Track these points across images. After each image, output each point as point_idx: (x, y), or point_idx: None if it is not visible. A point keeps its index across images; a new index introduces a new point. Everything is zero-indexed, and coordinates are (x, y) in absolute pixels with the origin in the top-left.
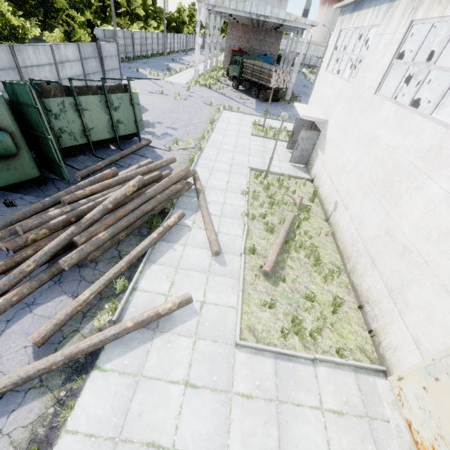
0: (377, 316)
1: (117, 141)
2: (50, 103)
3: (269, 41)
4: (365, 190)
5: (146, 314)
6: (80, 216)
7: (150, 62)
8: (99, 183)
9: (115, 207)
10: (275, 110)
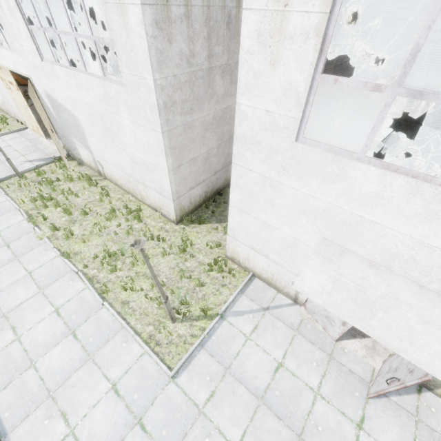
0: (18, 116)
1: None
2: None
3: None
4: None
5: None
6: None
7: None
8: None
9: None
10: None
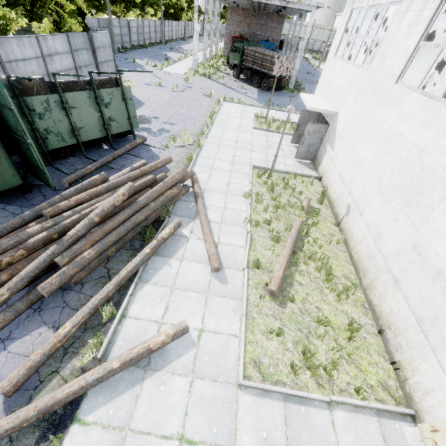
0: (402, 347)
1: (109, 140)
2: (33, 101)
3: (271, 26)
4: (384, 196)
5: (135, 351)
6: (63, 232)
7: (148, 52)
8: (86, 192)
9: (104, 219)
10: (279, 99)
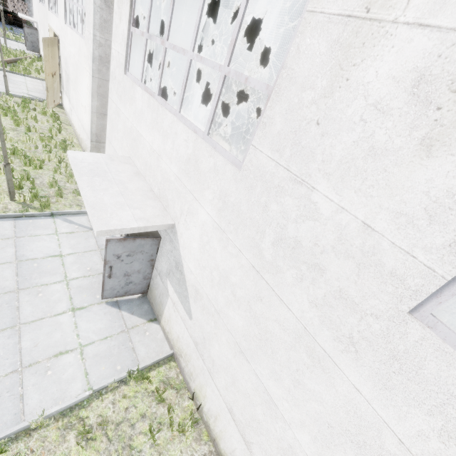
0: None
1: None
2: None
3: None
4: None
5: None
6: None
7: None
8: None
9: None
10: (21, 32)
